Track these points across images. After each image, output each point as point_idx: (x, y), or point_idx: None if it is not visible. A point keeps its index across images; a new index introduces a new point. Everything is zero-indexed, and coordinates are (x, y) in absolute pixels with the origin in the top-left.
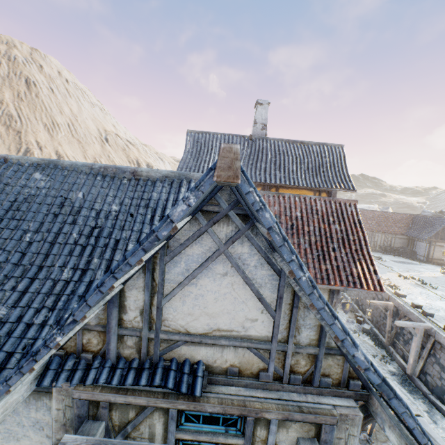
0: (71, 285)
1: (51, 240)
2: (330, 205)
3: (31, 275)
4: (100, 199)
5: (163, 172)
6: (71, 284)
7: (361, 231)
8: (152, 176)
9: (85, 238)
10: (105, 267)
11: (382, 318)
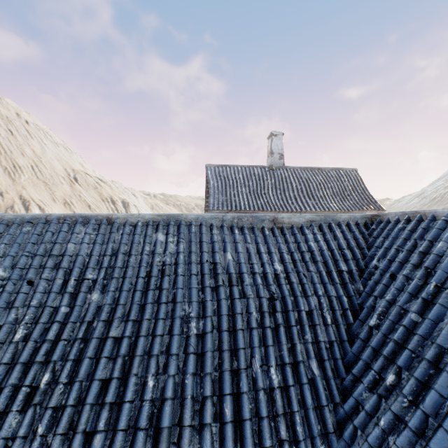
0: (293, 393)
1: (227, 326)
2: None
3: (230, 389)
4: (254, 258)
5: (307, 216)
6: (292, 391)
7: None
8: (295, 222)
9: (268, 316)
10: (314, 354)
11: None
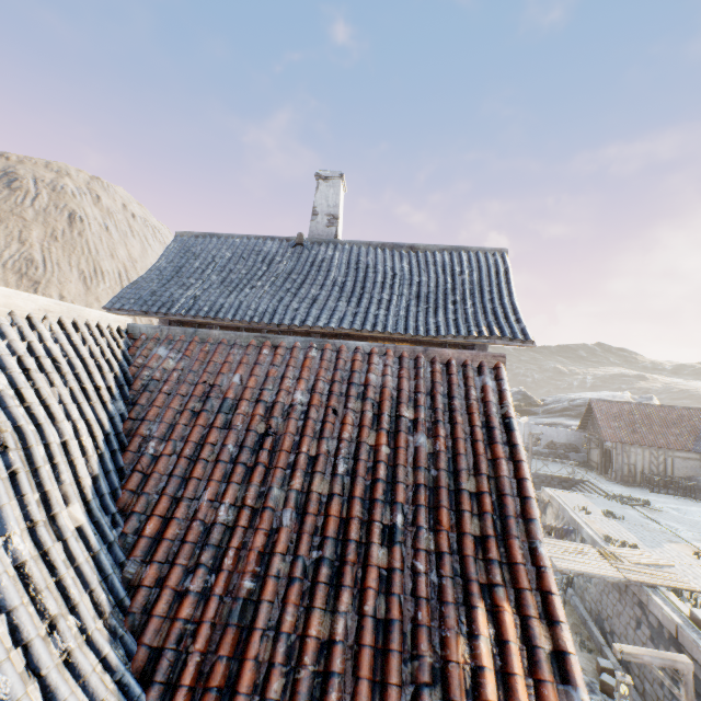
0: None
1: None
2: (415, 369)
3: None
4: None
5: None
6: None
7: (512, 459)
8: None
9: None
10: None
11: (668, 693)
